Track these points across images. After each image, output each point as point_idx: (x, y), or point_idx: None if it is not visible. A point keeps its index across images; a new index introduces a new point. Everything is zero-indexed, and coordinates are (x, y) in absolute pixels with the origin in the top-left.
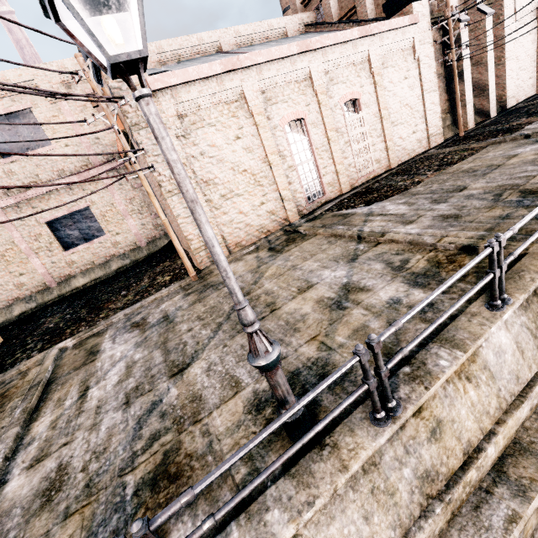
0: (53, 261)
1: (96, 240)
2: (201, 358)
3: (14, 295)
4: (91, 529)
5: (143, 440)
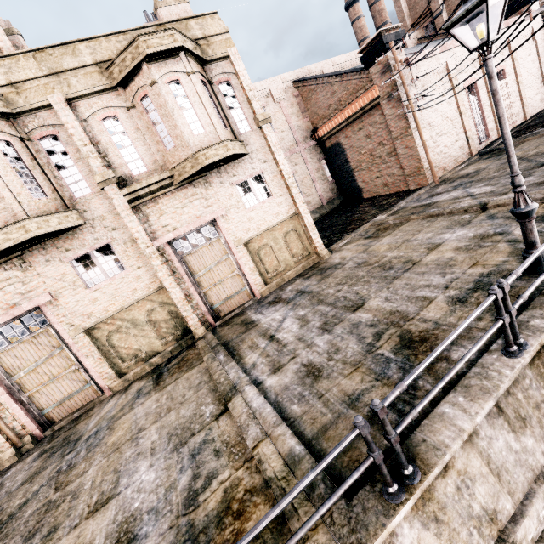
0: None
1: None
2: None
3: None
4: None
5: None
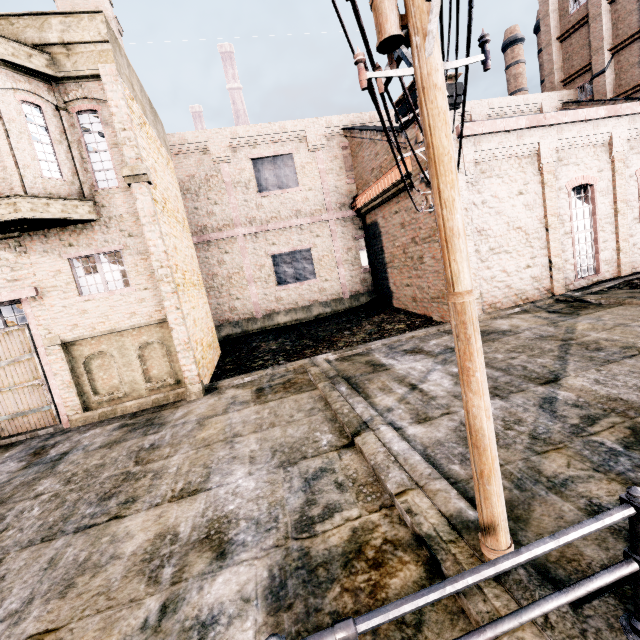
0: (265, 293)
1: (306, 282)
2: (570, 375)
3: (226, 317)
4: (594, 462)
5: (574, 418)
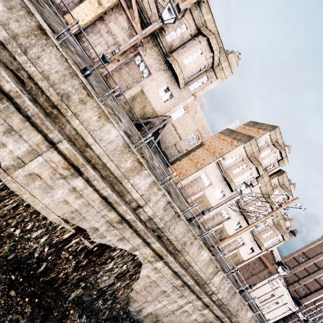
0: None
1: None
2: None
3: None
4: None
5: None
